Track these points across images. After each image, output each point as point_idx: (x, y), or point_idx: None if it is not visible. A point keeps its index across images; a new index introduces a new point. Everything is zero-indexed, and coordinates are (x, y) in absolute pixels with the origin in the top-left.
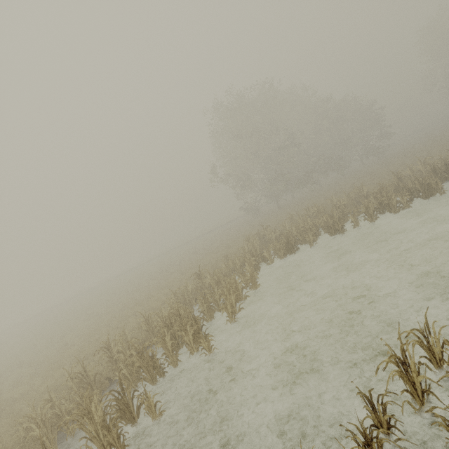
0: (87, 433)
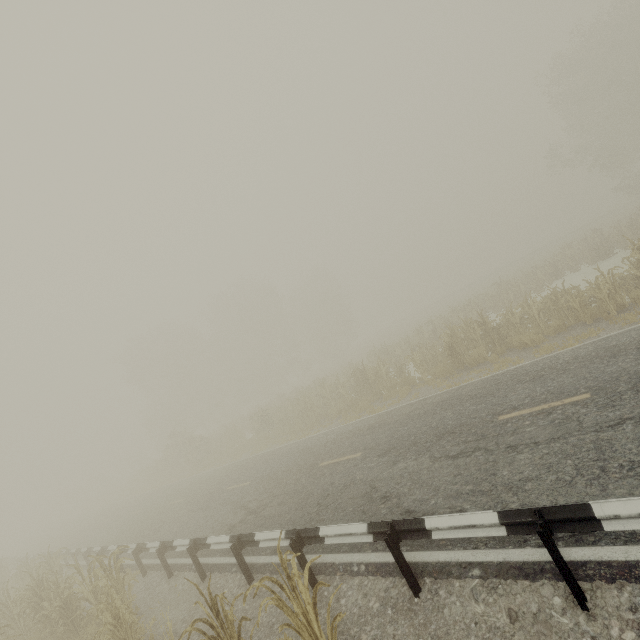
0: (423, 342)
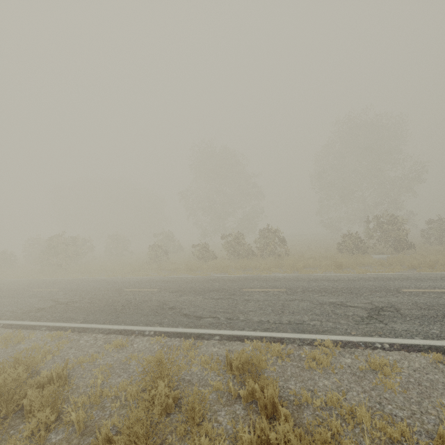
0: None
